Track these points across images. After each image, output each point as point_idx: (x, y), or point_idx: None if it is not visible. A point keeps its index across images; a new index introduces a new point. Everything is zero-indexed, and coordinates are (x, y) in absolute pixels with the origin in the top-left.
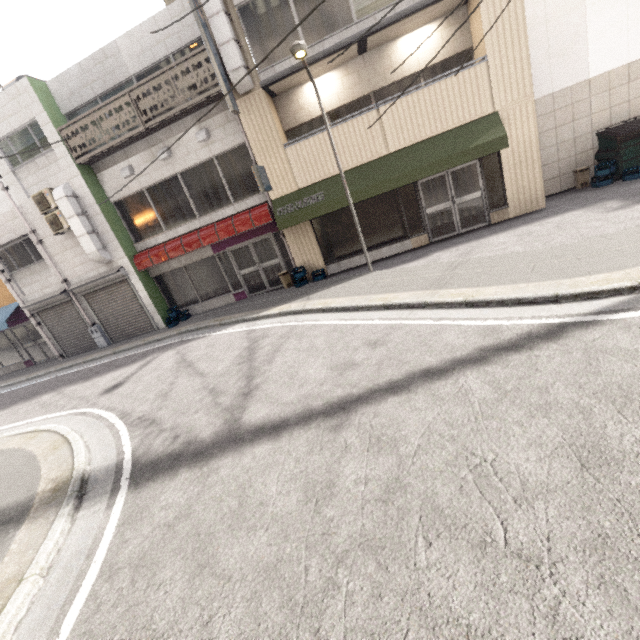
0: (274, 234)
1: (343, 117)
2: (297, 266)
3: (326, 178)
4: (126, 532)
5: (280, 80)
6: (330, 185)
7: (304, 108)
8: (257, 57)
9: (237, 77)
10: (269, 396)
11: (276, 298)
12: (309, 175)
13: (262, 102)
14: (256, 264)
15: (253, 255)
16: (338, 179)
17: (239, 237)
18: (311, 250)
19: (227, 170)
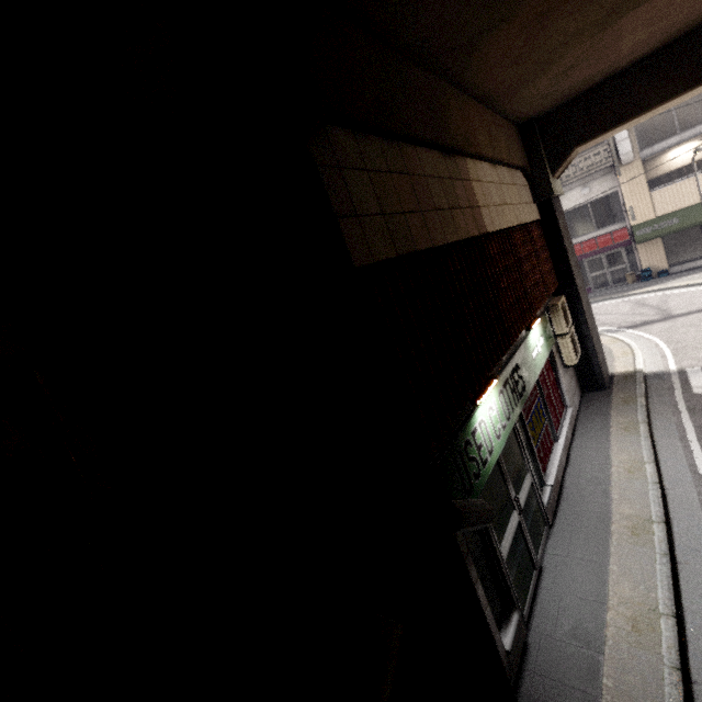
0: (624, 248)
1: (698, 167)
2: (643, 268)
3: (681, 209)
4: (646, 332)
5: (656, 154)
6: (684, 213)
7: (665, 165)
8: (639, 143)
9: (625, 157)
10: (681, 309)
11: (627, 288)
12: (667, 208)
13: (638, 168)
14: (605, 269)
15: (603, 263)
16: (692, 208)
17: (595, 251)
18: (658, 257)
19: (596, 210)
